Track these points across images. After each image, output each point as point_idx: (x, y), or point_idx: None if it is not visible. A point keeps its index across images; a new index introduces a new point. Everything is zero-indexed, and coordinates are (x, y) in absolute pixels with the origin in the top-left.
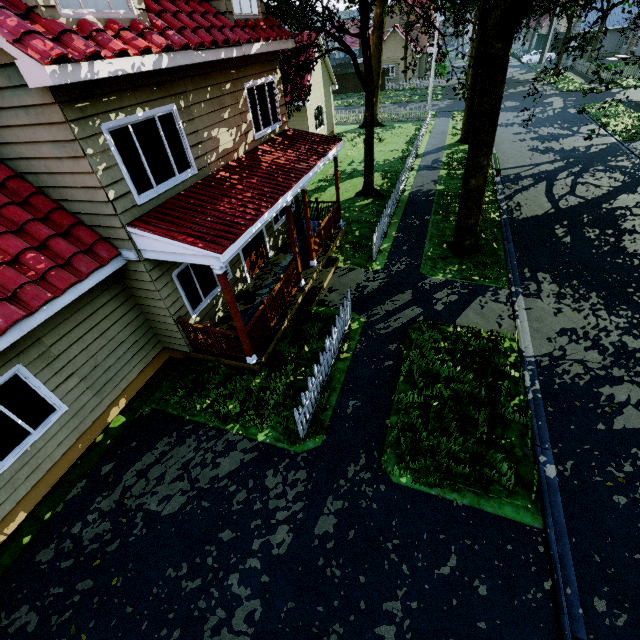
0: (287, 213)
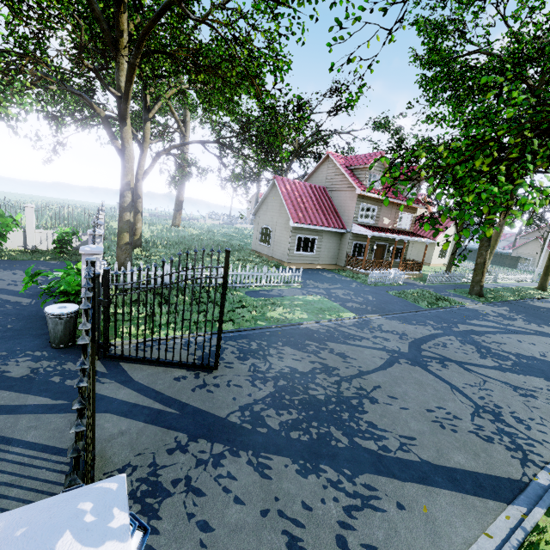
0: (395, 243)
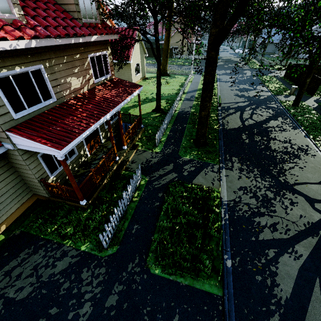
0: (108, 124)
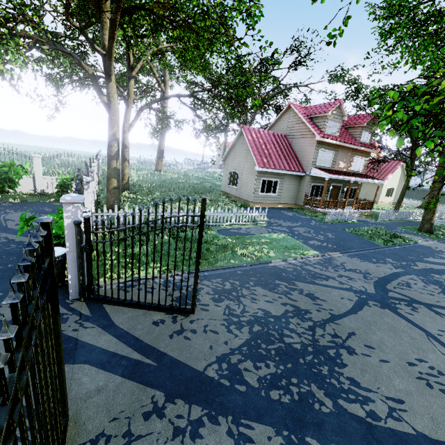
0: (350, 185)
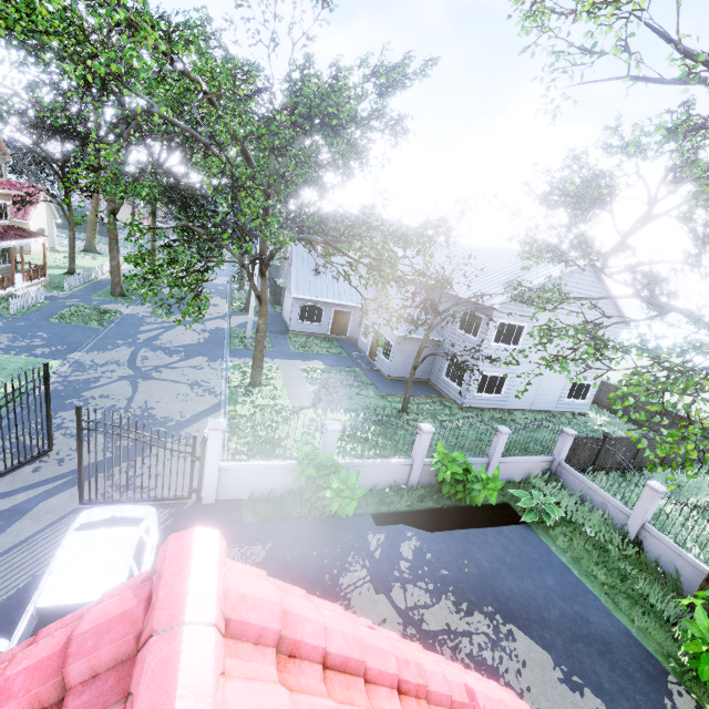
0: (11, 251)
